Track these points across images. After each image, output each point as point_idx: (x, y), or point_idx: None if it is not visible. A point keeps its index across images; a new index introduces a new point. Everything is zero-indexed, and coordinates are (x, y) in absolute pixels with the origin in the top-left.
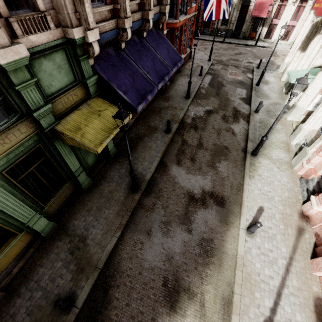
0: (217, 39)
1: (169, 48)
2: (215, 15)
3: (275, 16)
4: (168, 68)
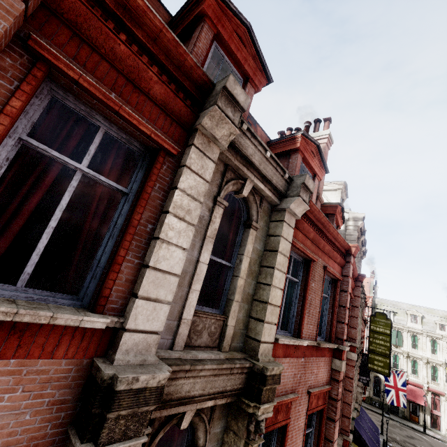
0: (374, 409)
1: (367, 415)
2: (396, 402)
3: (432, 406)
4: (376, 434)
